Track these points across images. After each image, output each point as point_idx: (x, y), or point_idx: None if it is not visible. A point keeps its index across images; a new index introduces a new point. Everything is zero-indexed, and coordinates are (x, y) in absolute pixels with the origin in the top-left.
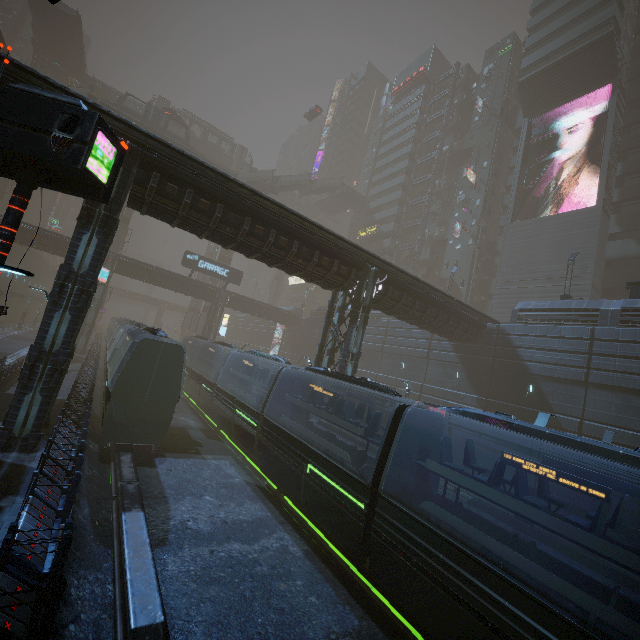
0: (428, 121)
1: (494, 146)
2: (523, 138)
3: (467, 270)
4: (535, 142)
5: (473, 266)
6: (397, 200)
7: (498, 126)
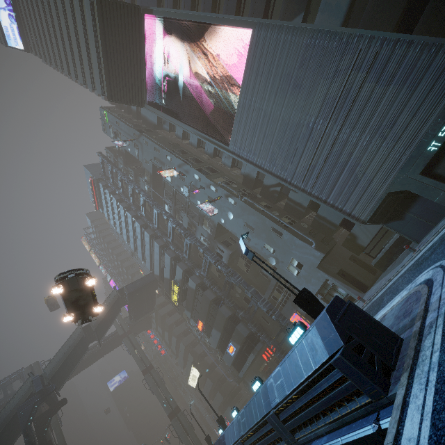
0: (121, 191)
1: (159, 145)
2: (157, 112)
3: (262, 219)
4: (173, 109)
5: (261, 210)
6: (161, 249)
7: (147, 137)
